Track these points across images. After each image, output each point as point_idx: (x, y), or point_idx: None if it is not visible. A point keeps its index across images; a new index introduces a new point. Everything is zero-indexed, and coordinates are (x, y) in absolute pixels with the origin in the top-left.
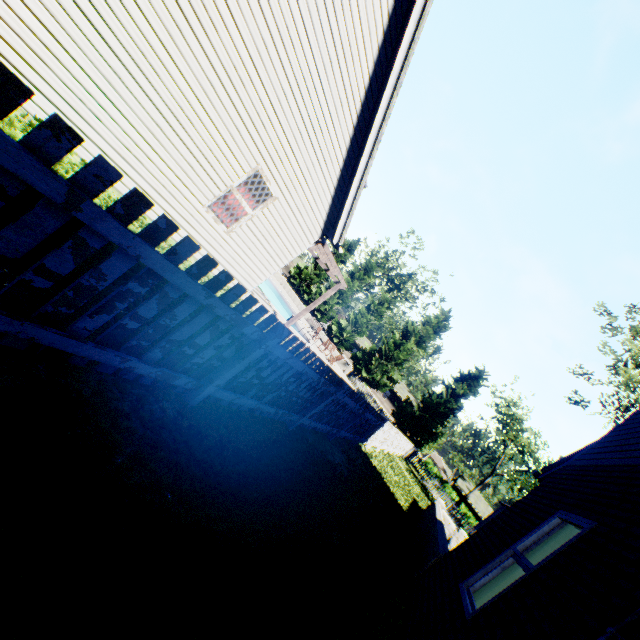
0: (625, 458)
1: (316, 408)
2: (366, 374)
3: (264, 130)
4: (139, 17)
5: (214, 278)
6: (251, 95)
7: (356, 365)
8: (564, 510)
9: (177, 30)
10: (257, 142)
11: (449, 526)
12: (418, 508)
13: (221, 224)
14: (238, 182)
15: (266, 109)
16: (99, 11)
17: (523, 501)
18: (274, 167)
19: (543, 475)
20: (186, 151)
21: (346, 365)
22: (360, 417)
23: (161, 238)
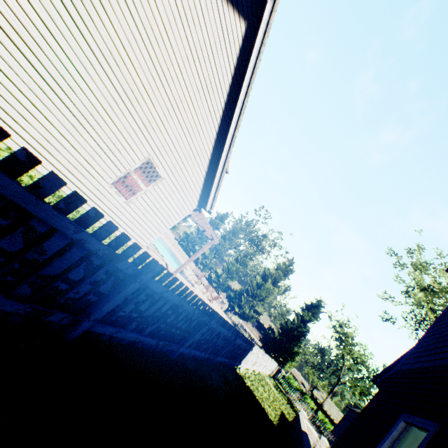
0: (441, 359)
1: (194, 337)
2: (238, 309)
3: (154, 132)
4: (61, 54)
5: (84, 214)
6: (144, 109)
7: (230, 302)
8: (406, 413)
9: (90, 64)
10: (149, 140)
11: (312, 435)
12: (286, 421)
13: (122, 196)
14: (135, 167)
15: (155, 118)
16: (31, 48)
17: (369, 406)
18: (162, 157)
19: (379, 380)
20: (95, 144)
21: (223, 303)
22: (232, 343)
23: (21, 170)
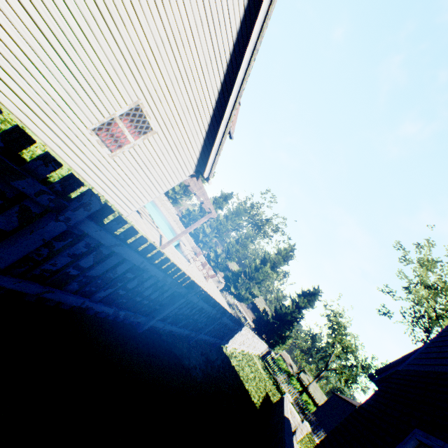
0: None
1: (167, 310)
2: (234, 290)
3: (144, 69)
4: None
5: None
6: (131, 35)
7: (227, 283)
8: (421, 429)
9: None
10: (138, 79)
11: (295, 418)
12: (270, 402)
13: (105, 148)
14: (120, 112)
15: (145, 51)
16: None
17: (366, 408)
18: (153, 104)
19: (378, 377)
20: (69, 74)
21: (219, 282)
22: (218, 321)
23: None
